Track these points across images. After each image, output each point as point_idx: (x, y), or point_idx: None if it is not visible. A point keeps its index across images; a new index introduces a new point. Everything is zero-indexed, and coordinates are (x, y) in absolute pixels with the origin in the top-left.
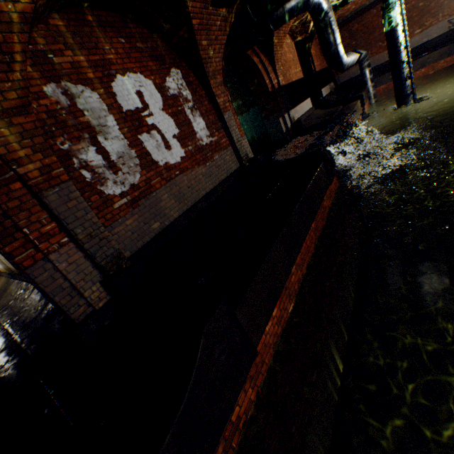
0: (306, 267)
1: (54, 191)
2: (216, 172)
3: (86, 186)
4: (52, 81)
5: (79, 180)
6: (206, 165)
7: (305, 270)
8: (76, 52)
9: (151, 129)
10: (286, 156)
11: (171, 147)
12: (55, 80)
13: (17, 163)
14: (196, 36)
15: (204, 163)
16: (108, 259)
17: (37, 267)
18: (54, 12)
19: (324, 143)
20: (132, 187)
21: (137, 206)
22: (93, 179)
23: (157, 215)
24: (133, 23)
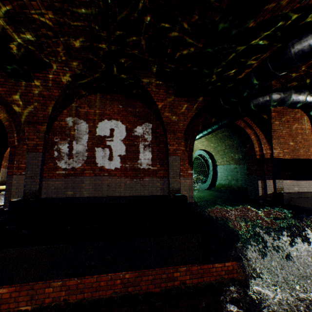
0: (78, 299)
1: (33, 153)
2: (140, 187)
3: (52, 157)
4: (71, 116)
5: (51, 154)
6: (133, 180)
7: (74, 300)
8: (91, 108)
9: (106, 147)
10: (241, 214)
11: (112, 160)
12: (73, 116)
13: (29, 139)
14: (160, 110)
15: (132, 178)
16: (30, 191)
17: (11, 176)
18: (93, 94)
19: (282, 228)
20: (72, 168)
21: (68, 178)
22: (58, 156)
23: (75, 188)
24: (134, 100)
